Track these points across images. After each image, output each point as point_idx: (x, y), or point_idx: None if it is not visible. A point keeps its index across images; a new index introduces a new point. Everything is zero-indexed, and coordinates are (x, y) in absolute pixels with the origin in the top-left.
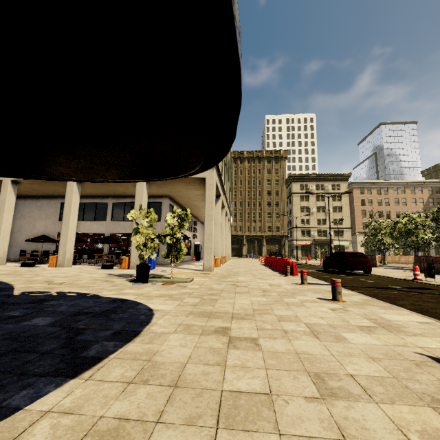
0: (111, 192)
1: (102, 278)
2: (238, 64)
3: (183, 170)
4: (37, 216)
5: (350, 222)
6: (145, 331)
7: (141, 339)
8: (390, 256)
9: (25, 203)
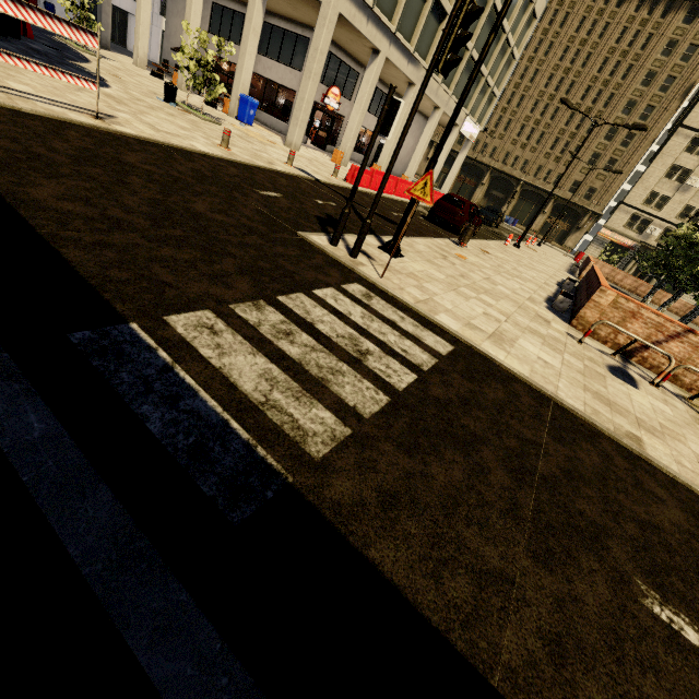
0: None
1: (161, 94)
2: None
3: None
4: None
5: None
6: None
7: None
8: None
9: None
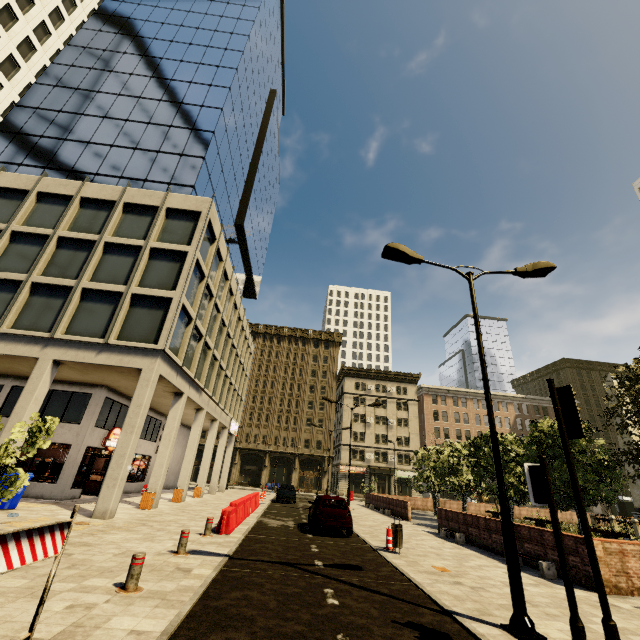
0: (10, 370)
1: None
2: None
3: None
4: None
5: (419, 443)
6: None
7: None
8: (455, 502)
9: None
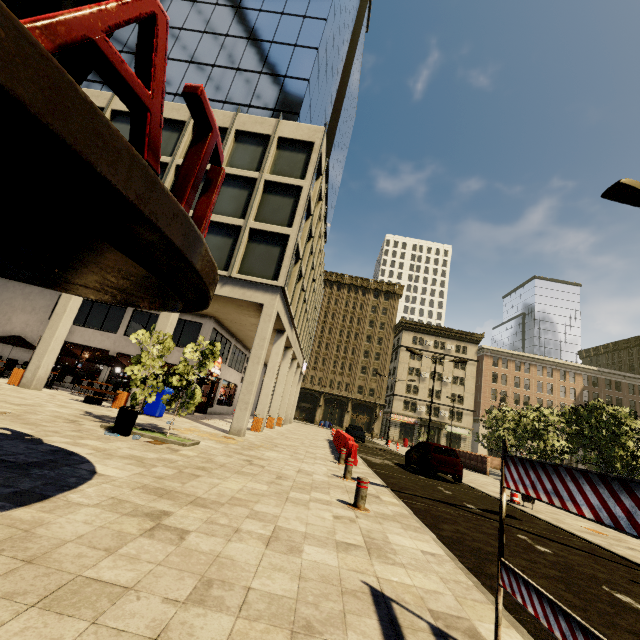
0: None
1: (69, 417)
2: (169, 242)
3: (165, 307)
4: (19, 307)
5: (473, 402)
6: (57, 497)
7: (43, 505)
8: None
9: (7, 285)
